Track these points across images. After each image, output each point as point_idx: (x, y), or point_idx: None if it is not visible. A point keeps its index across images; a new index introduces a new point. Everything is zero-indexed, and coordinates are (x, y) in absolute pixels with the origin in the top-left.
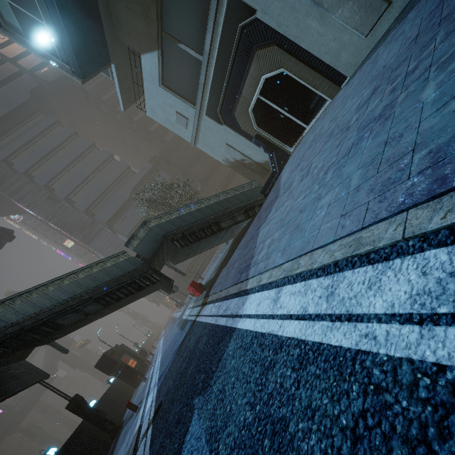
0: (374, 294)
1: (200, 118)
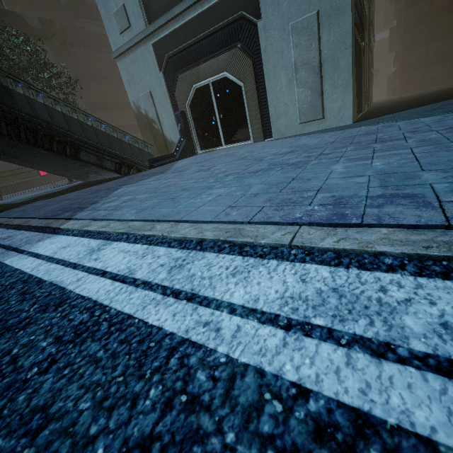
0: (236, 282)
1: (144, 40)
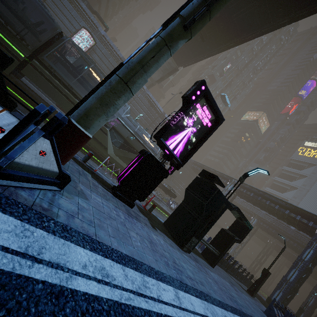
0: None
1: None
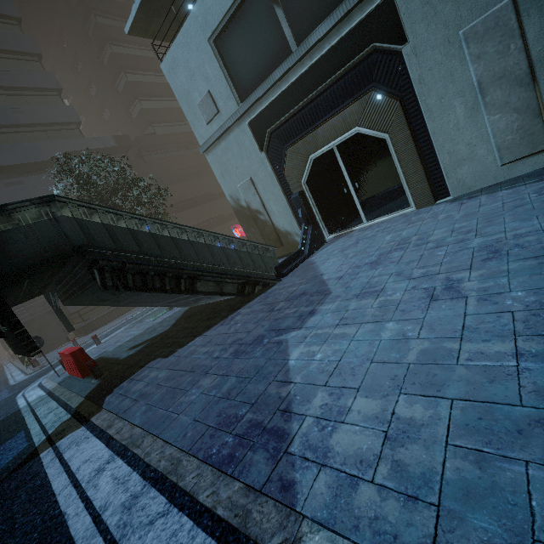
0: None
1: (237, 122)
